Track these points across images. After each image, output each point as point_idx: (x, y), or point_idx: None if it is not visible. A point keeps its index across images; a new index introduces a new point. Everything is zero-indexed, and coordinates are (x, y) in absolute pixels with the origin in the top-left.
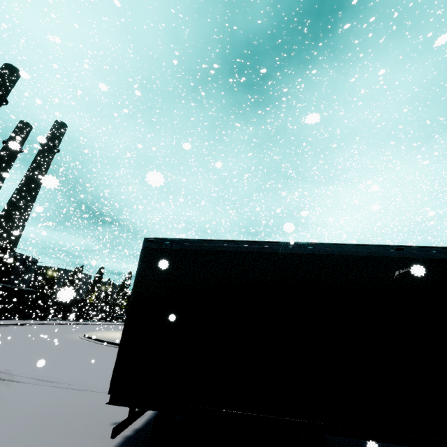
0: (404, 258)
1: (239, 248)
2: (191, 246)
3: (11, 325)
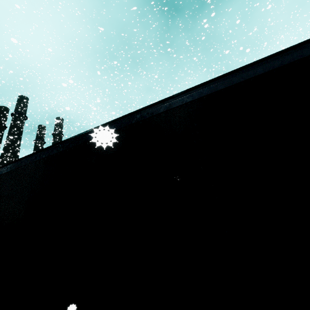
0: (56, 154)
1: None
2: None
3: None
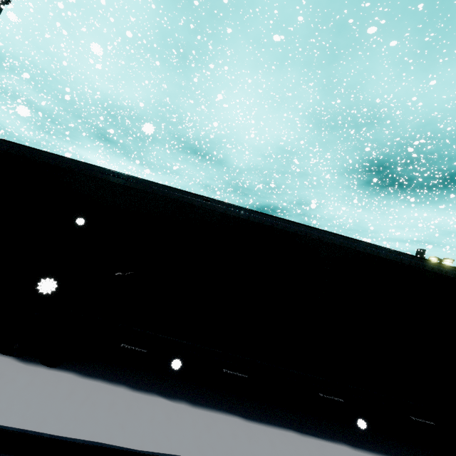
0: (205, 208)
1: (61, 164)
2: (12, 150)
3: None
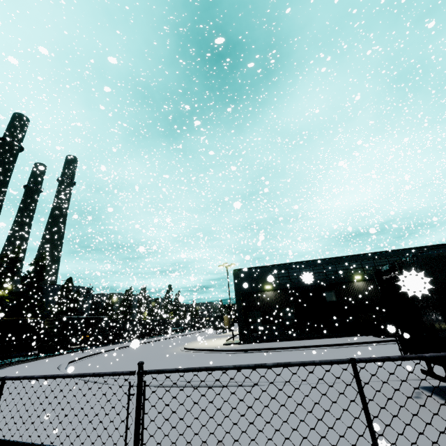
0: None
1: None
2: None
3: (107, 351)
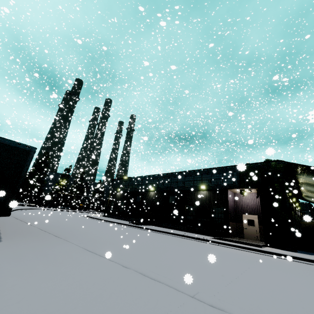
0: None
1: None
2: None
3: (87, 212)
